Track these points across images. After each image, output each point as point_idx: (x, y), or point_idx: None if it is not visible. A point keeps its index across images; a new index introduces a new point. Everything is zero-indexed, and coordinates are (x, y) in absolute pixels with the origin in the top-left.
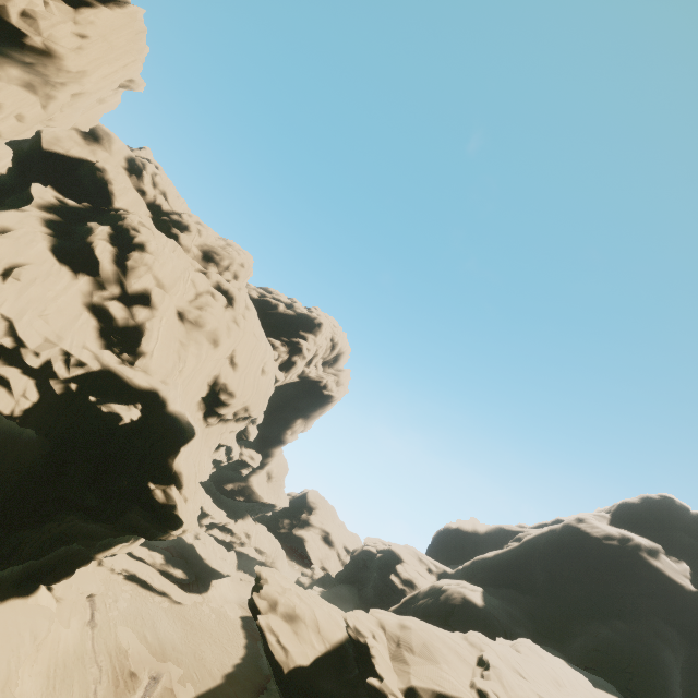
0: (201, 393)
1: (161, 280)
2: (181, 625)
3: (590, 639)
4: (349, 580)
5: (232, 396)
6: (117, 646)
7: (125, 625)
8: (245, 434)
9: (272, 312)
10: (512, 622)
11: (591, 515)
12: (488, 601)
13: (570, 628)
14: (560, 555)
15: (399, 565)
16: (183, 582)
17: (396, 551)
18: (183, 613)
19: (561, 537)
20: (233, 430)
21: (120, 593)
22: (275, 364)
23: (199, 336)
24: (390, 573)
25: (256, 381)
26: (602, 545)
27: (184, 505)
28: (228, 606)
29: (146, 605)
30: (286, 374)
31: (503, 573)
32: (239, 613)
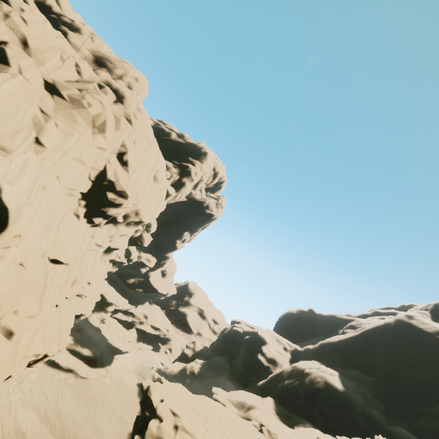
0: (78, 186)
1: (22, 38)
2: (84, 399)
3: (438, 423)
4: (222, 352)
5: (120, 196)
6: (14, 430)
7: (27, 406)
8: (140, 240)
9: (165, 138)
10: (366, 403)
11: (416, 312)
12: (345, 385)
13: (412, 407)
14: (397, 345)
15: (264, 346)
16: (89, 359)
17: (261, 335)
18: (87, 387)
19: (395, 330)
20: (124, 234)
21: (26, 375)
22: (167, 180)
23: (71, 114)
24: (257, 352)
25: (148, 186)
26: (436, 340)
27: (2, 345)
28: (127, 376)
29: (52, 383)
30: (176, 193)
31: (347, 355)
32: (136, 381)
